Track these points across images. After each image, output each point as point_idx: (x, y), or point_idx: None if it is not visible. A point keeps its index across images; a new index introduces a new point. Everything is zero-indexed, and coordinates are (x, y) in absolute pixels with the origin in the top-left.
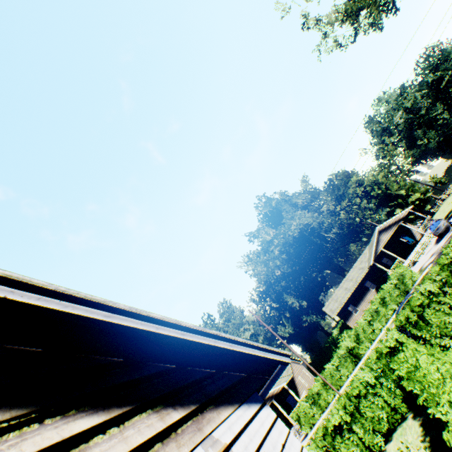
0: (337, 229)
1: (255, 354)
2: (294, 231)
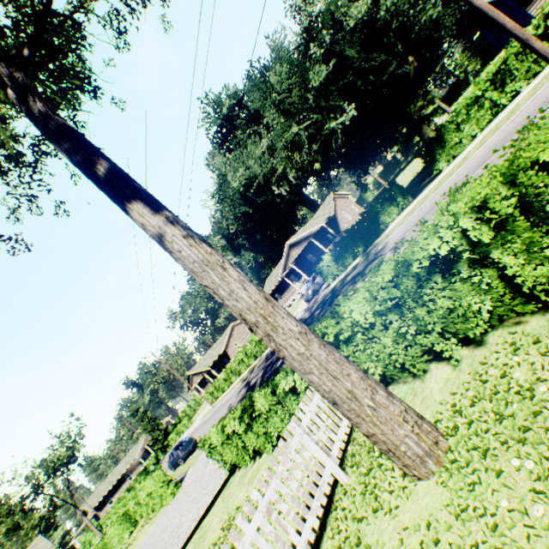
0: (296, 174)
1: None
2: (238, 187)
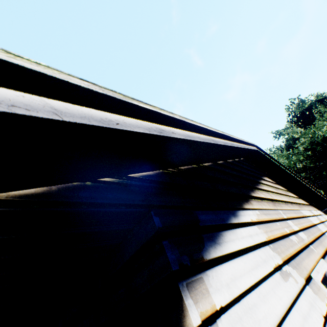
0: None
1: (323, 198)
2: (325, 132)
